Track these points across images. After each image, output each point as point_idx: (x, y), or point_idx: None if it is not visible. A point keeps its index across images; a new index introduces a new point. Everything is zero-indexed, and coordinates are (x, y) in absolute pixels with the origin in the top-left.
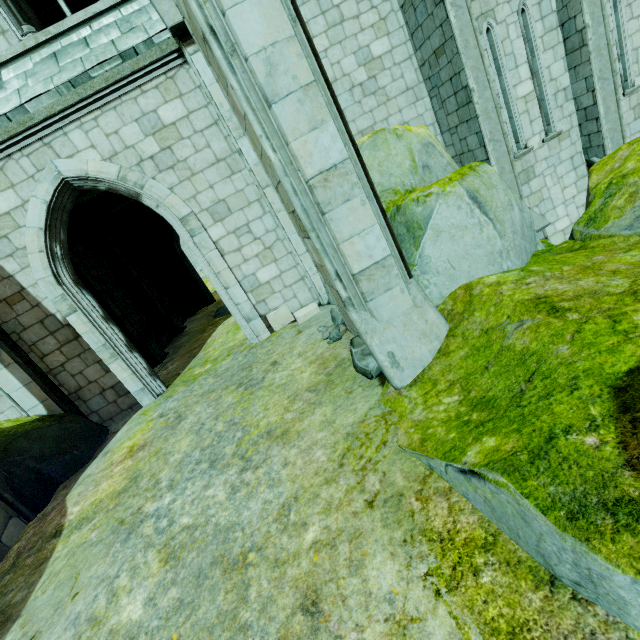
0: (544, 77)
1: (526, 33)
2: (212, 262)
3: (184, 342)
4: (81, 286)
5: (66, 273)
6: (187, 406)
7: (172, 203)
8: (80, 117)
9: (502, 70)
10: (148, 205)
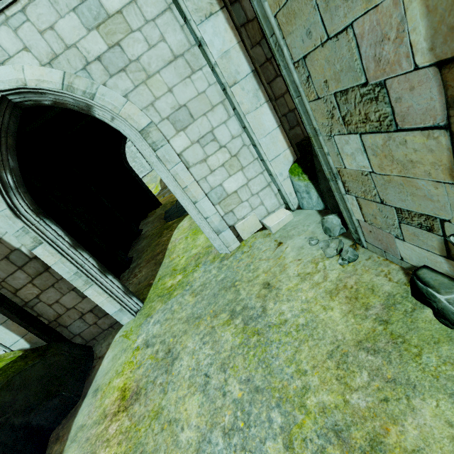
0: None
1: None
2: (178, 176)
3: (145, 246)
4: (42, 215)
5: (23, 203)
6: (174, 336)
7: (129, 113)
8: (3, 9)
9: None
10: (101, 118)
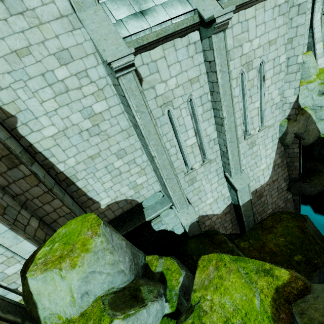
0: (203, 134)
1: (193, 110)
2: None
3: None
4: None
5: None
6: None
7: None
8: None
9: (178, 132)
10: None
